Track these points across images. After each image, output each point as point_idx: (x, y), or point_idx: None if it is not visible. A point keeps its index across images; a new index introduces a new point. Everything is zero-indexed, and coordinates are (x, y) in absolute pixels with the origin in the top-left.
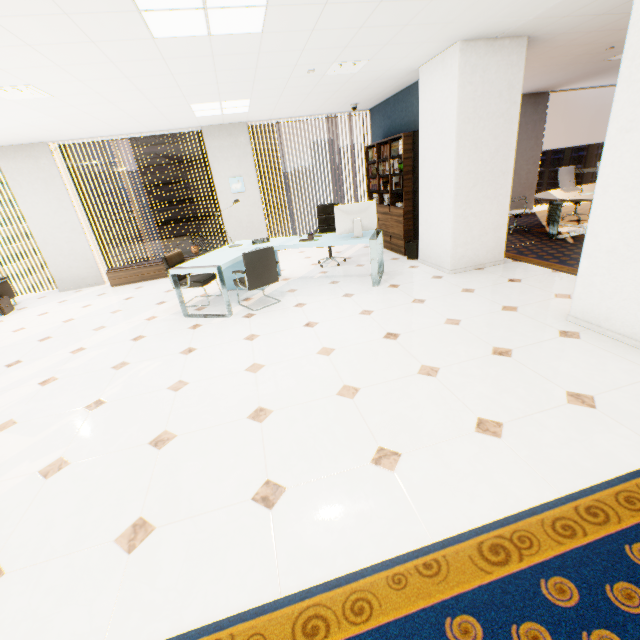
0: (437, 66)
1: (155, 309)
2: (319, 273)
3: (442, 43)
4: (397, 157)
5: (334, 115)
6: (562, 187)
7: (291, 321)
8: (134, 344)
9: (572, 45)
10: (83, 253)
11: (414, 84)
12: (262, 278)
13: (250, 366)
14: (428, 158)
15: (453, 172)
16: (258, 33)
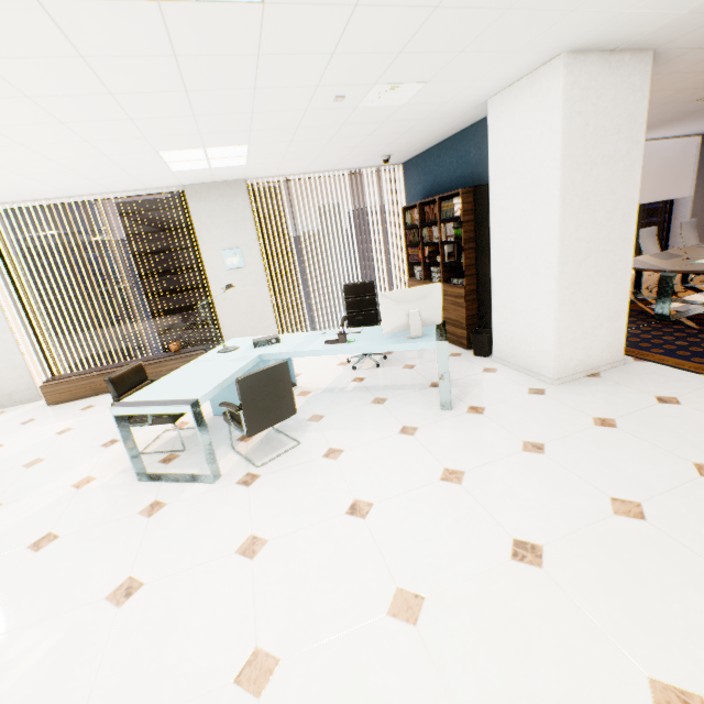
0: (521, 94)
1: (96, 458)
2: (352, 381)
3: (539, 55)
4: (452, 220)
5: (358, 170)
6: (645, 252)
7: (322, 497)
8: (29, 562)
9: (688, 72)
10: (9, 358)
11: (470, 127)
12: (269, 413)
13: (247, 662)
14: (507, 220)
15: (556, 240)
16: (255, 3)
